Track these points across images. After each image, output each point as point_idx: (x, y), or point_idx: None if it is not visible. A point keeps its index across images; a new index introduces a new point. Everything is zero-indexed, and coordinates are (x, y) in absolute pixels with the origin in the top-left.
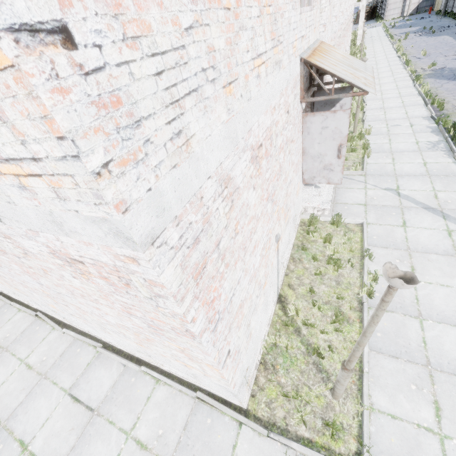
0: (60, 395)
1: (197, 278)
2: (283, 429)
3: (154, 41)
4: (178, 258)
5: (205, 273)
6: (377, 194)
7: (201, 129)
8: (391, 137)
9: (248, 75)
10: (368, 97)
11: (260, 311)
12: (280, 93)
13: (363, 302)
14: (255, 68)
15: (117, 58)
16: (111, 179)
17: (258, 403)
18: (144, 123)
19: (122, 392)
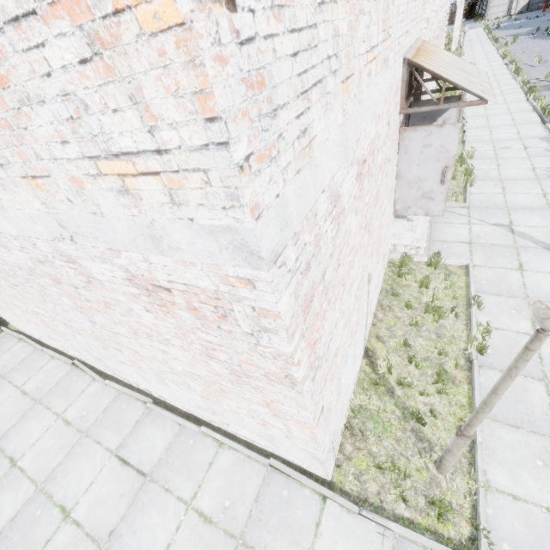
0: (105, 456)
1: (305, 312)
2: (378, 506)
3: (294, 14)
4: (293, 284)
5: (312, 308)
6: (485, 231)
7: (322, 130)
8: (500, 161)
9: (361, 71)
10: (469, 114)
11: (349, 365)
12: (384, 99)
13: (473, 359)
14: (368, 63)
15: (265, 28)
16: (250, 177)
17: (345, 475)
18: (279, 113)
19: (178, 455)
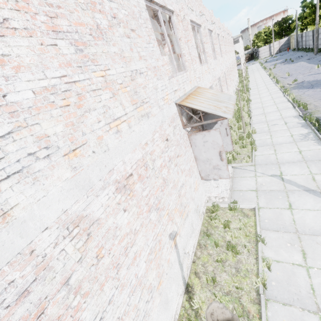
0: None
1: None
2: None
3: None
4: None
5: (43, 319)
6: (265, 181)
7: (30, 196)
8: (271, 133)
9: (102, 135)
10: (253, 107)
11: (156, 314)
12: (152, 132)
13: (260, 294)
14: (112, 128)
15: None
16: None
17: None
18: None
19: None
